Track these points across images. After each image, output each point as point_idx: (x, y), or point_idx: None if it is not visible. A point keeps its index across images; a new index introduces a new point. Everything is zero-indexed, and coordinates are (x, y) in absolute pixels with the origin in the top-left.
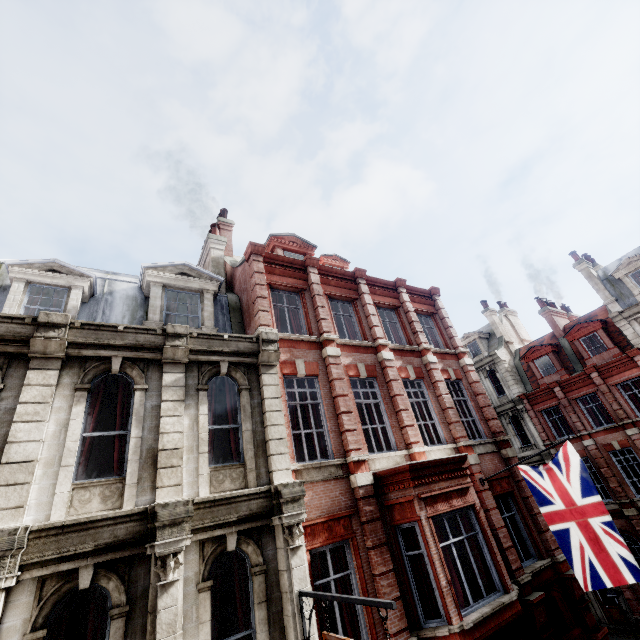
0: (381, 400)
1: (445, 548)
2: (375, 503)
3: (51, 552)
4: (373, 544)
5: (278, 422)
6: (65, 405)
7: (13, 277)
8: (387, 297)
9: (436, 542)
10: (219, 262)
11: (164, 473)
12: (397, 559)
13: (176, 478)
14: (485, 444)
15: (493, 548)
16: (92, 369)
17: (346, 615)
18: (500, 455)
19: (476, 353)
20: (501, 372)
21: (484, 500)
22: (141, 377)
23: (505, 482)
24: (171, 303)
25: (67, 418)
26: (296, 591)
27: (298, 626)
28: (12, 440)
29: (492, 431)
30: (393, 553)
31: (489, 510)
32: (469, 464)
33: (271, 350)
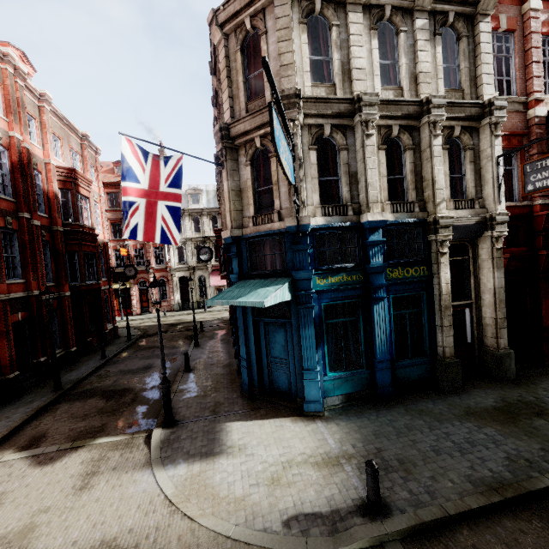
0: None
1: None
2: (544, 129)
3: (385, 112)
4: (537, 152)
5: (488, 62)
6: (367, 40)
7: None
8: None
9: None
10: None
11: (423, 86)
12: None
13: (429, 90)
14: None
15: None
16: (376, 15)
17: (506, 188)
18: None
19: None
20: None
21: None
22: (402, 22)
23: None
24: None
25: (370, 48)
26: (495, 156)
27: (495, 171)
28: (353, 56)
29: None
30: None
31: None
32: None
33: None
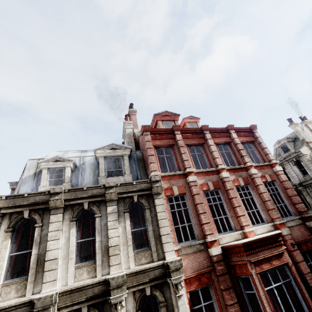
0: (223, 201)
1: (269, 289)
2: (224, 264)
3: (68, 301)
4: (224, 288)
5: (165, 225)
6: (67, 229)
7: (42, 167)
8: (223, 137)
9: (263, 288)
10: (130, 135)
11: (112, 258)
12: (239, 295)
13: (118, 260)
14: (294, 220)
15: (302, 290)
16: (76, 210)
17: None
18: (305, 225)
19: (286, 150)
20: (304, 161)
21: (295, 256)
22: (97, 210)
23: (309, 243)
24: (109, 164)
25: (69, 235)
26: None
27: None
28: (48, 249)
29: (298, 211)
30: (237, 291)
31: (298, 262)
32: (283, 235)
33: (158, 186)
